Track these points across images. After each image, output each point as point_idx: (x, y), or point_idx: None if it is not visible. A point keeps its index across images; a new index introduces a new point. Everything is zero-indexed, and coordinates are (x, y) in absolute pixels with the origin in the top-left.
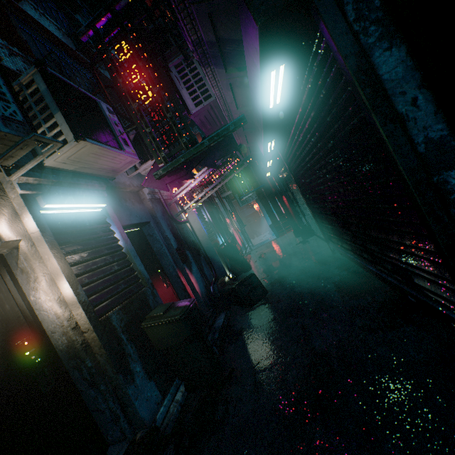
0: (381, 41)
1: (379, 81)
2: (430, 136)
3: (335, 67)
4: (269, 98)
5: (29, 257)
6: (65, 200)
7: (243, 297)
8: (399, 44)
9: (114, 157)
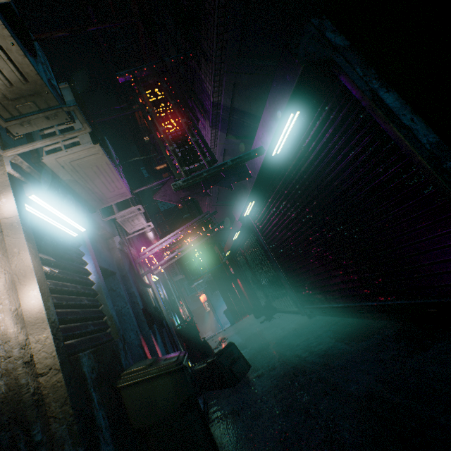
0: (381, 88)
1: (387, 107)
2: (429, 140)
3: (348, 104)
4: (277, 143)
5: None
6: (53, 201)
7: (225, 371)
8: (392, 91)
9: (112, 180)
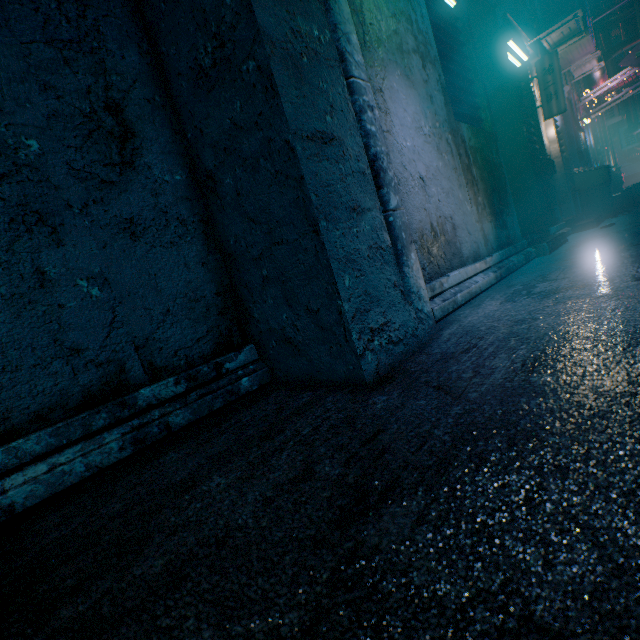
0: None
1: None
2: None
3: None
4: None
5: (539, 111)
6: None
7: (636, 196)
8: None
9: (584, 48)
